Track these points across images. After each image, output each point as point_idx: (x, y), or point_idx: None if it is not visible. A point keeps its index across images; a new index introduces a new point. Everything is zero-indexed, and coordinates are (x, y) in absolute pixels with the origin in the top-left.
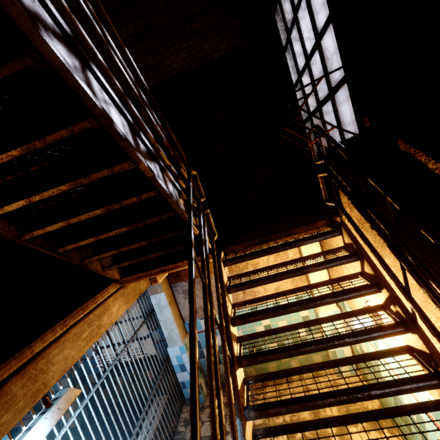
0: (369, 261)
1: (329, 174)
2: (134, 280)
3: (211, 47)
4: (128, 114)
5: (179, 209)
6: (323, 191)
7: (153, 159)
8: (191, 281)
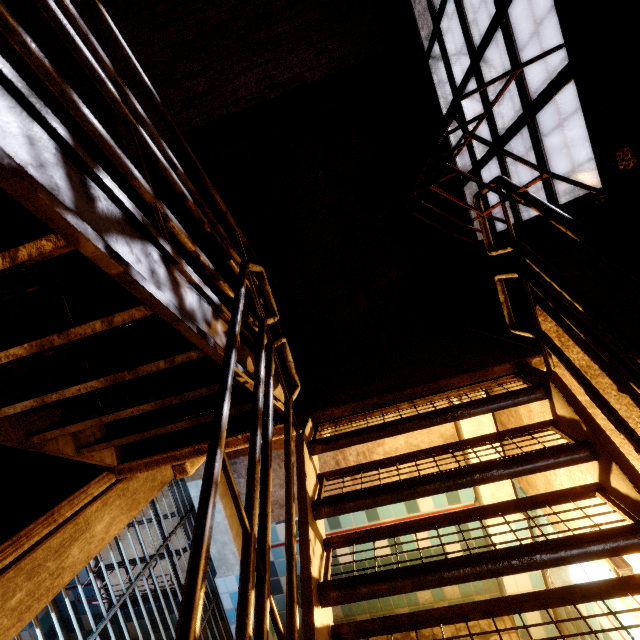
0: (626, 468)
1: (524, 276)
2: (143, 468)
3: (302, 64)
4: (55, 119)
5: (208, 345)
6: (505, 307)
7: (143, 235)
8: (195, 559)
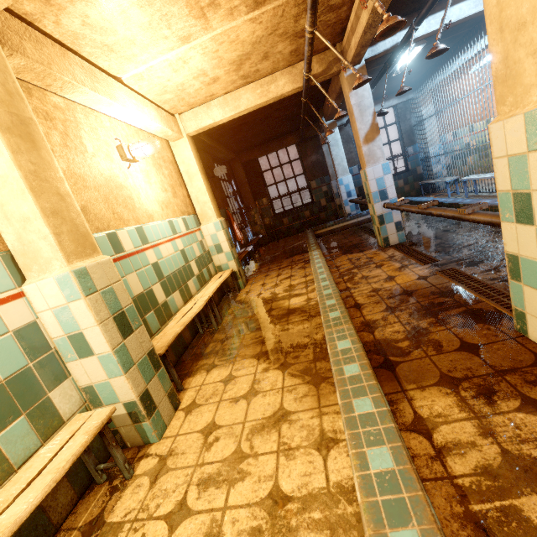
0: None
1: None
2: None
3: None
4: None
5: None
6: None
7: None
8: None
